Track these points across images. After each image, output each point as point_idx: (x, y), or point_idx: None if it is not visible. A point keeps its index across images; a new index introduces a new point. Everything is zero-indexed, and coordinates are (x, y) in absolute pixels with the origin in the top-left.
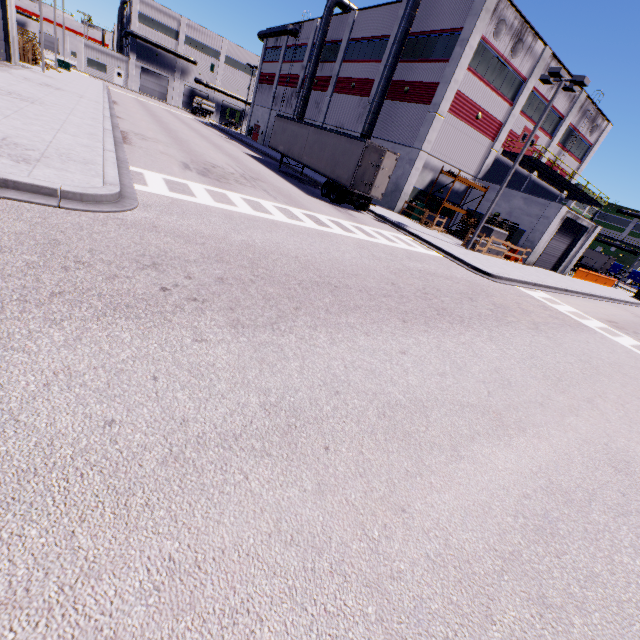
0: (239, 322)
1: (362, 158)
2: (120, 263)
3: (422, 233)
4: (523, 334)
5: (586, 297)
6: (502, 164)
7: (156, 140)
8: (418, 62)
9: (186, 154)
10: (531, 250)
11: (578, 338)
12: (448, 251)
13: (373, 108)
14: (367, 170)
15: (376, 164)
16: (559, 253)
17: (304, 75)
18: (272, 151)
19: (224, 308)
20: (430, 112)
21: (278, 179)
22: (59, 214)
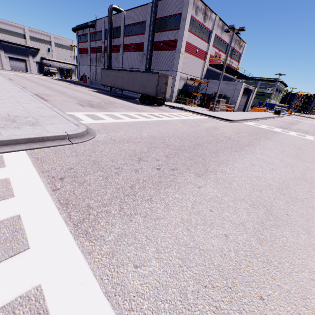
0: (198, 173)
1: (158, 81)
2: (129, 163)
3: (192, 109)
4: (269, 142)
5: (263, 119)
6: (210, 70)
7: (53, 95)
8: (164, 31)
9: (72, 98)
10: (235, 105)
11: (282, 138)
12: (209, 114)
13: (148, 56)
14: (162, 86)
15: (165, 82)
16: (244, 103)
17: (104, 46)
18: (98, 86)
19: (185, 169)
20: (177, 53)
21: (117, 100)
22: (76, 147)
